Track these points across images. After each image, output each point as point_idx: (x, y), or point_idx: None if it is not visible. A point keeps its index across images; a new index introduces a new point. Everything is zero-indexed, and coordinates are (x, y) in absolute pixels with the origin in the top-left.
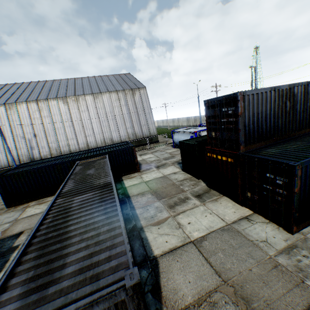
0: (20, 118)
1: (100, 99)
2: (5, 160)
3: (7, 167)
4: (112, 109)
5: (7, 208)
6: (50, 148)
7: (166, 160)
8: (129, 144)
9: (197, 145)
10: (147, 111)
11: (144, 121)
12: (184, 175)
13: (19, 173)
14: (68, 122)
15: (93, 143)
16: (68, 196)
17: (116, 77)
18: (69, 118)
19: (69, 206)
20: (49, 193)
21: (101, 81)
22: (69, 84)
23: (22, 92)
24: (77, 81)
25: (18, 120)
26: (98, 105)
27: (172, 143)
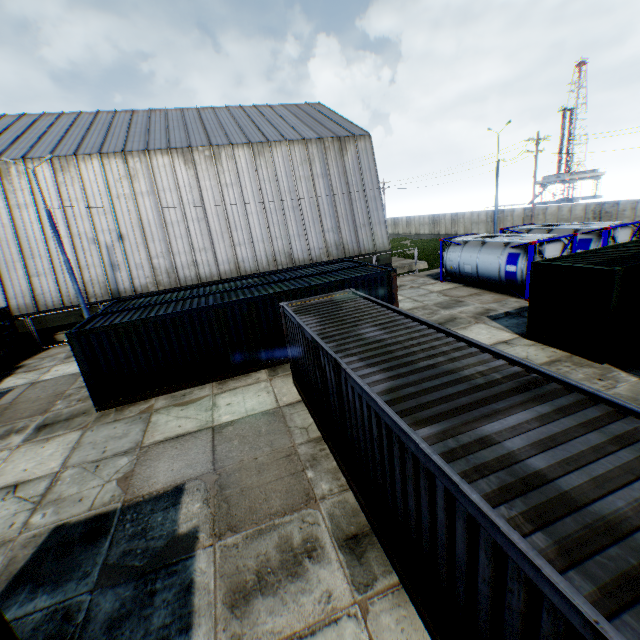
0: (86, 195)
1: (269, 158)
2: (53, 291)
3: (58, 309)
4: (293, 184)
5: (96, 410)
6: (153, 270)
7: (449, 309)
8: (367, 265)
9: (619, 274)
10: (371, 193)
11: (363, 216)
12: (541, 350)
13: (127, 325)
14: (194, 210)
15: (250, 262)
16: (432, 418)
17: (294, 111)
18: (198, 200)
19: (518, 464)
20: (195, 377)
21: (262, 117)
22: (189, 121)
23: (83, 133)
24: (205, 114)
25: (82, 200)
26: (262, 172)
27: (424, 270)
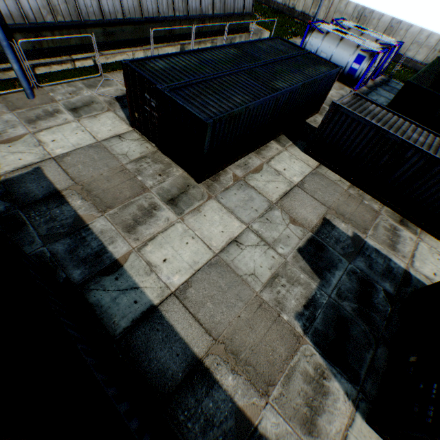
0: None
1: None
2: None
3: None
4: None
5: (199, 183)
6: None
7: None
8: (310, 54)
9: None
10: None
11: None
12: None
13: (237, 113)
14: None
15: (152, 1)
16: None
17: None
18: None
19: None
20: (246, 150)
21: None
22: None
23: None
24: None
25: None
26: None
27: None
